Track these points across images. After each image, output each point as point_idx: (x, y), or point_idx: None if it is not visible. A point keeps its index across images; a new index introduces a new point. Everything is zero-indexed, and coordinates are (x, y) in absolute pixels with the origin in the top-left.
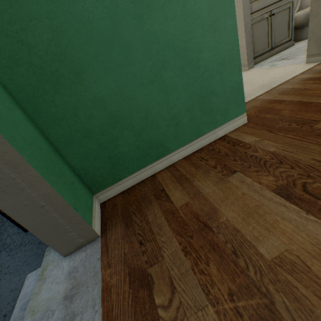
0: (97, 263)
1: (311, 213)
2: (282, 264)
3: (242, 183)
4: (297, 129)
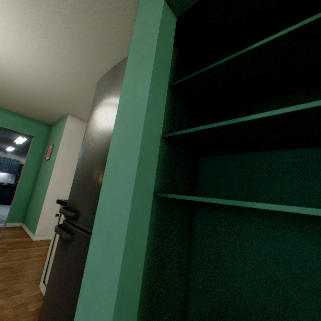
0: None
1: None
2: None
3: None
4: (10, 243)
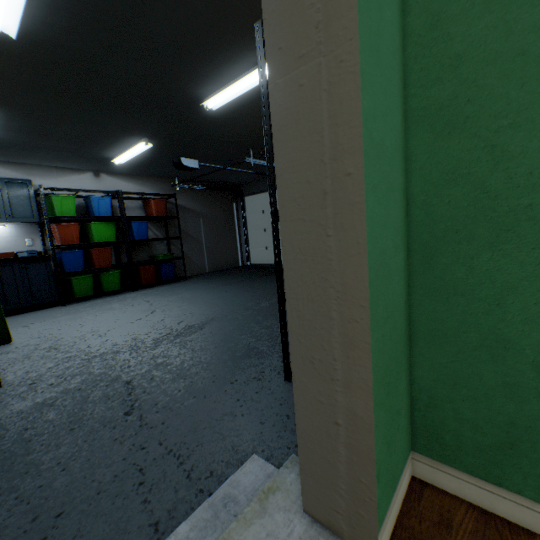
0: None
1: None
2: None
3: None
4: None
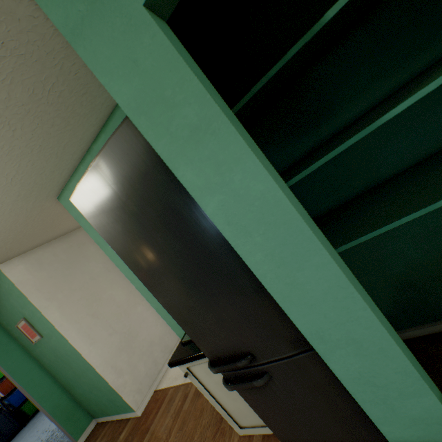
0: None
1: None
2: None
3: None
4: None
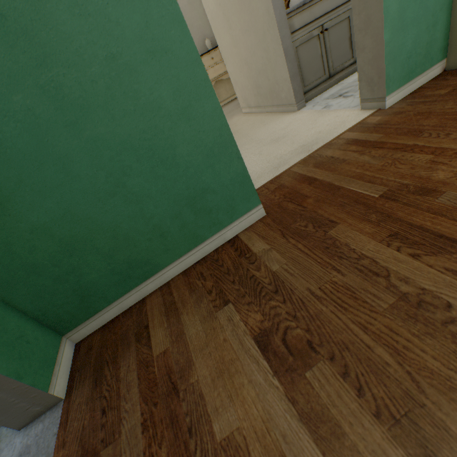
0: (52, 440)
1: (277, 376)
2: (227, 448)
3: (229, 323)
4: (311, 234)
